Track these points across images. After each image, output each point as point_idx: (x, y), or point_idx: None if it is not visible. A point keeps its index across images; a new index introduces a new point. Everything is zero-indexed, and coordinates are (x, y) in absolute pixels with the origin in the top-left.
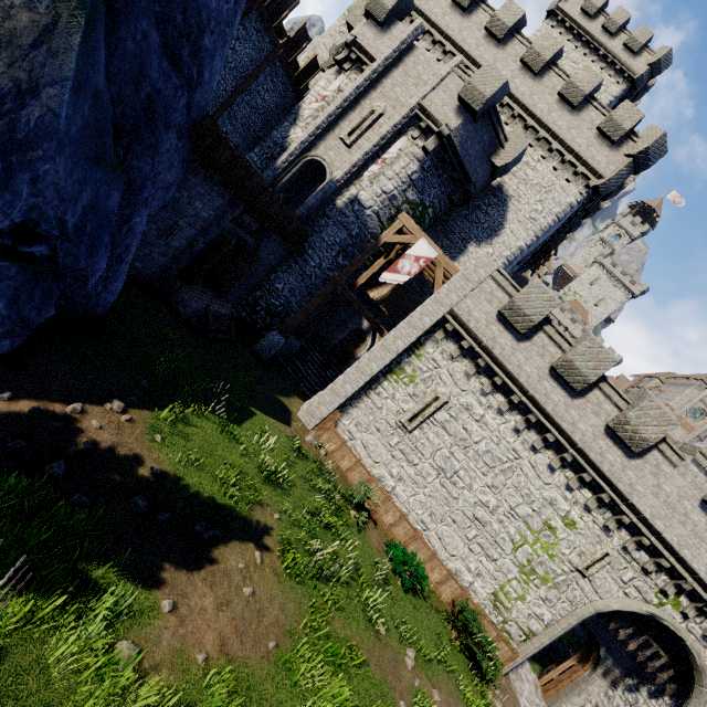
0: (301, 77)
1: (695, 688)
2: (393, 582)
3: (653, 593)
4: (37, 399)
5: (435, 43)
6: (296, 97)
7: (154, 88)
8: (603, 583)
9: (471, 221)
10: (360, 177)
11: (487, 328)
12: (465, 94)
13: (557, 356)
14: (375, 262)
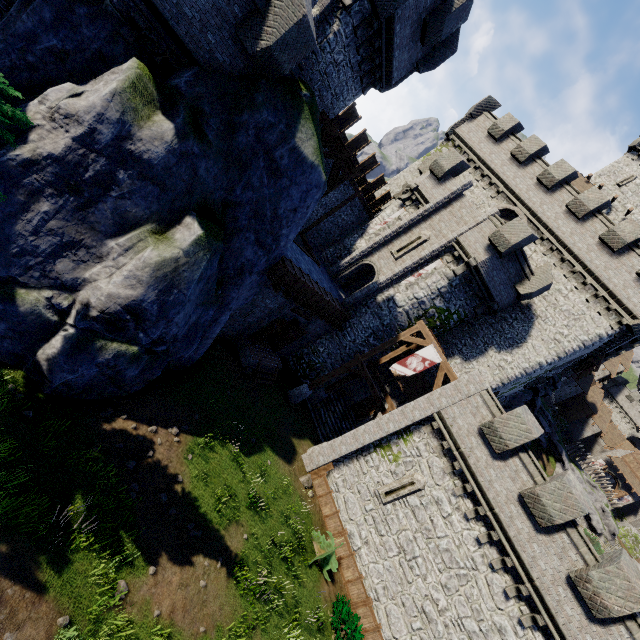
0: (376, 203)
1: None
2: (327, 634)
3: None
4: (137, 420)
5: (491, 184)
6: (368, 217)
7: (246, 259)
8: None
9: (495, 329)
10: (399, 282)
11: (467, 437)
12: (494, 238)
13: (528, 485)
14: (400, 346)
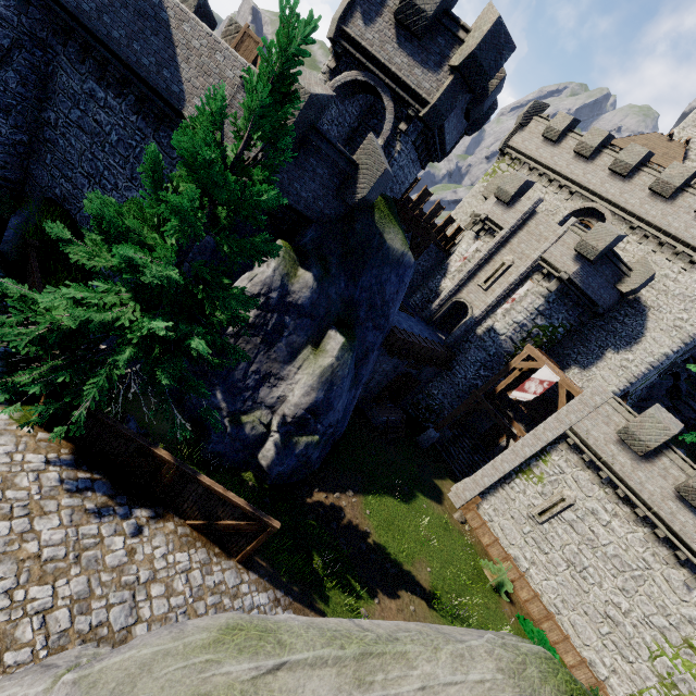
0: (449, 240)
1: None
2: None
3: None
4: (325, 491)
5: (562, 187)
6: (446, 255)
7: (369, 343)
8: None
9: (607, 330)
10: (495, 312)
11: (606, 446)
12: (580, 248)
13: (681, 479)
14: (512, 371)
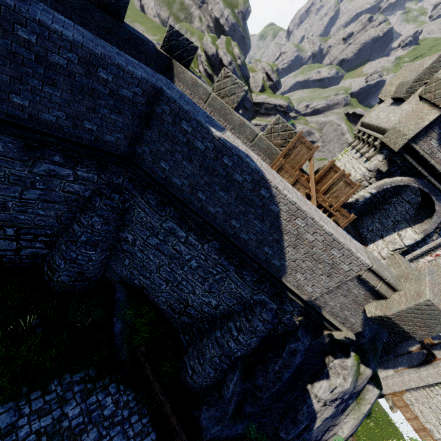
0: None
1: None
2: None
3: None
4: None
5: None
6: None
7: None
8: None
9: None
10: (417, 259)
11: None
12: None
13: None
14: None
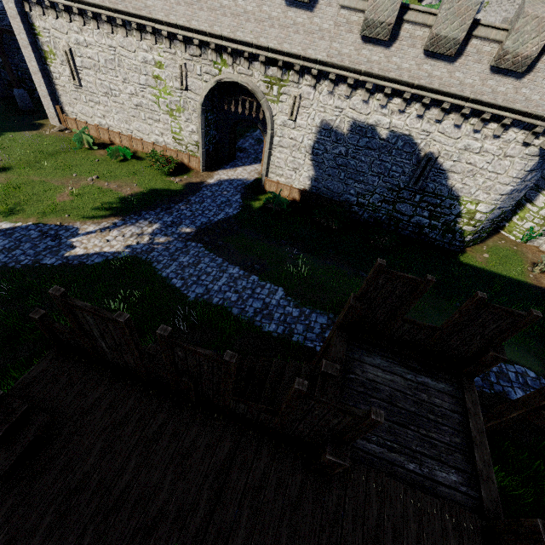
0: None
1: (261, 105)
2: (107, 162)
3: (213, 68)
4: None
5: None
6: None
7: None
8: (195, 86)
9: None
10: None
11: None
12: None
13: None
14: None
